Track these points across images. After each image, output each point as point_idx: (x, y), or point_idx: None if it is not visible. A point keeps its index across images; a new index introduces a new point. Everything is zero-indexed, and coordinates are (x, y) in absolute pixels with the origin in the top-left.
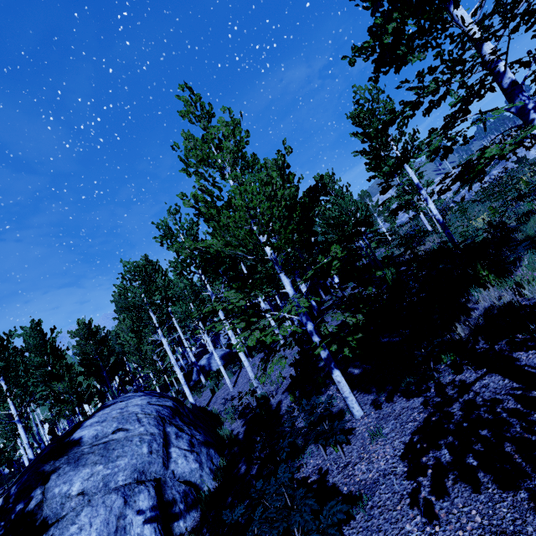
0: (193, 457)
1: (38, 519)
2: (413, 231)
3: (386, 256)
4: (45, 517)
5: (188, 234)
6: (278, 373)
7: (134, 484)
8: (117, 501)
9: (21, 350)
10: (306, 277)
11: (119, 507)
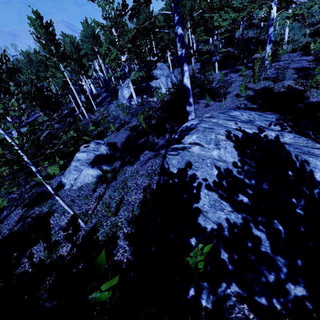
0: (175, 78)
1: (153, 76)
2: (266, 27)
3: (250, 37)
4: (154, 76)
5: (181, 2)
6: (192, 71)
7: (167, 77)
8: (165, 78)
9: (98, 36)
10: (222, 37)
11: (166, 79)
